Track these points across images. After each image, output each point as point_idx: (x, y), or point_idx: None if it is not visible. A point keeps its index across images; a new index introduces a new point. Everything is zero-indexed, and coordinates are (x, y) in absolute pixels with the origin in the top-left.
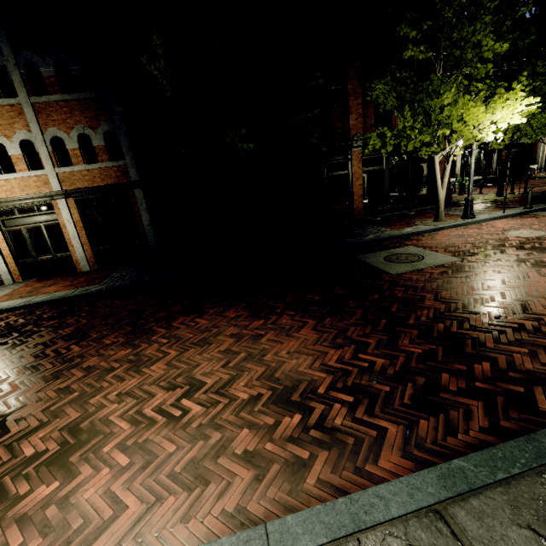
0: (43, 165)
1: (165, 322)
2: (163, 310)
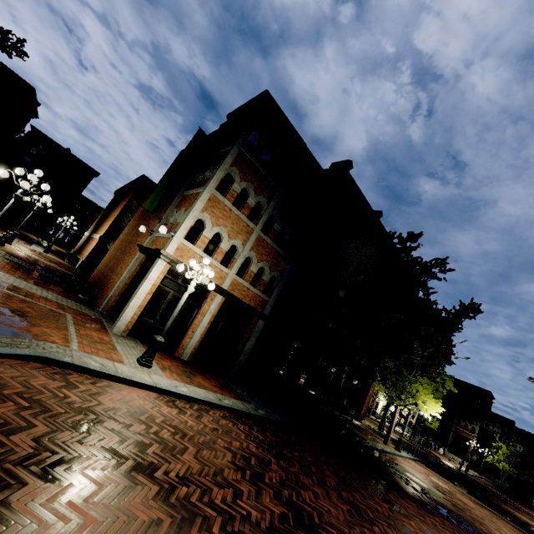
0: (230, 266)
1: (386, 495)
2: (361, 476)
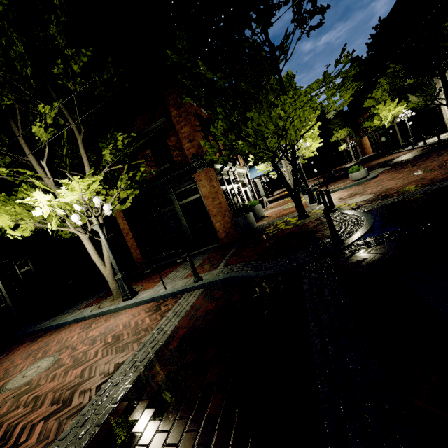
0: None
1: None
2: None
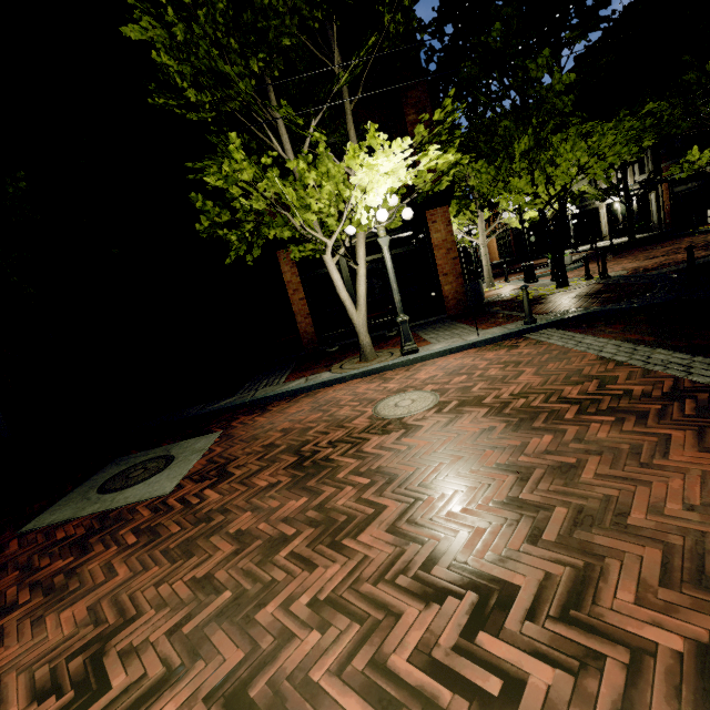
0: None
1: None
2: None
